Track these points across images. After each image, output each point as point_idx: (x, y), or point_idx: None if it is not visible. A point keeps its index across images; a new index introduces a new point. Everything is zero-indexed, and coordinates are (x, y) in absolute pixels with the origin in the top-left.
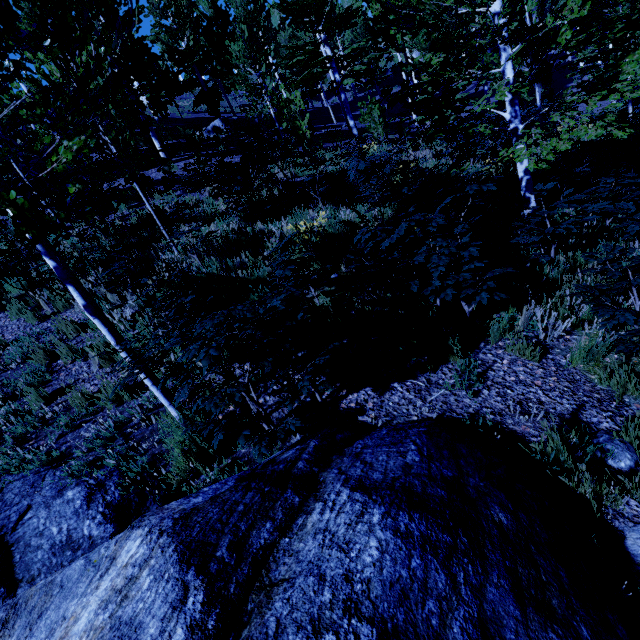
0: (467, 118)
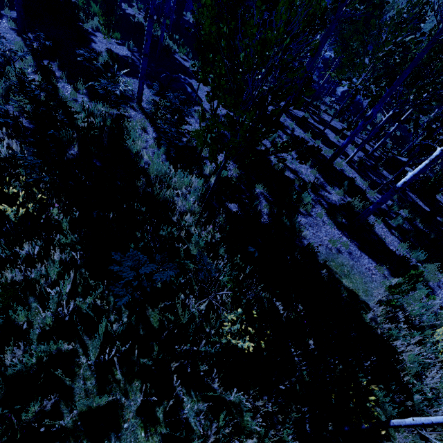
0: None
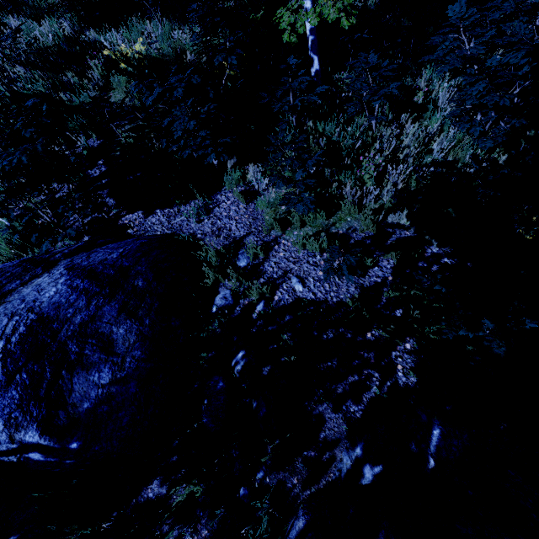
0: None
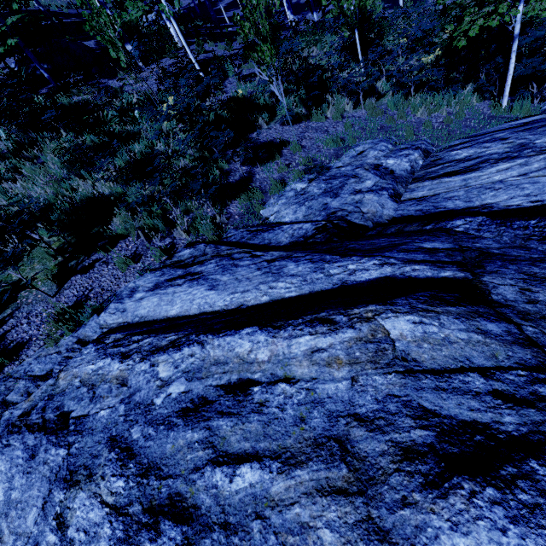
0: (320, 22)
